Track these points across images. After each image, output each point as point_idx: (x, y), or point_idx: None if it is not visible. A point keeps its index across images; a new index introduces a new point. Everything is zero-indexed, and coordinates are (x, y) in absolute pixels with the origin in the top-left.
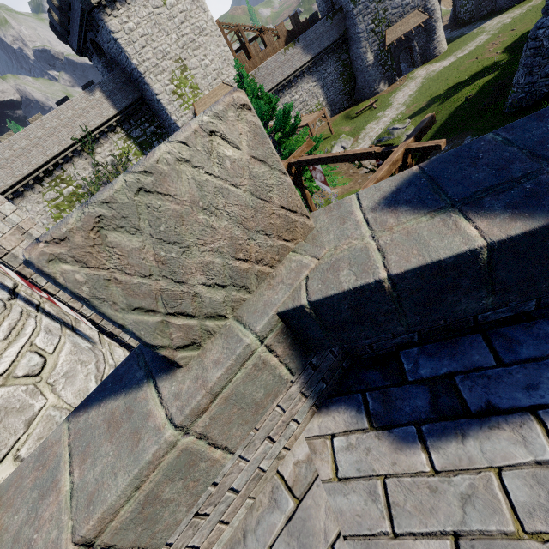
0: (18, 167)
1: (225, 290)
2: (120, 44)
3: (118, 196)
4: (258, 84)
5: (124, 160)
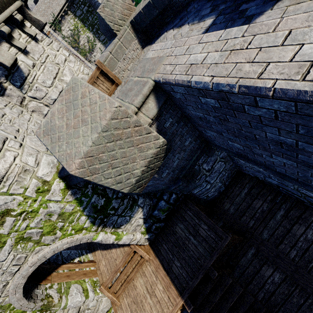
0: None
1: (121, 21)
2: None
3: (105, 2)
4: None
5: (76, 32)
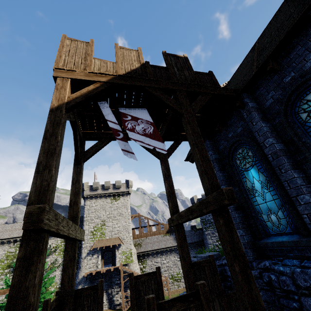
0: (15, 233)
1: None
2: (85, 208)
3: None
4: (143, 245)
5: (54, 250)
